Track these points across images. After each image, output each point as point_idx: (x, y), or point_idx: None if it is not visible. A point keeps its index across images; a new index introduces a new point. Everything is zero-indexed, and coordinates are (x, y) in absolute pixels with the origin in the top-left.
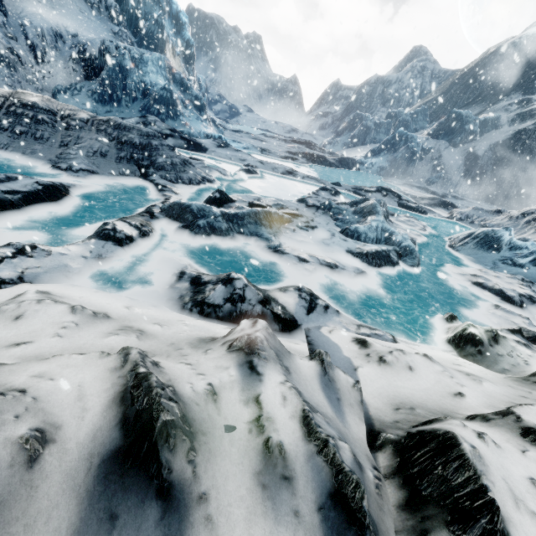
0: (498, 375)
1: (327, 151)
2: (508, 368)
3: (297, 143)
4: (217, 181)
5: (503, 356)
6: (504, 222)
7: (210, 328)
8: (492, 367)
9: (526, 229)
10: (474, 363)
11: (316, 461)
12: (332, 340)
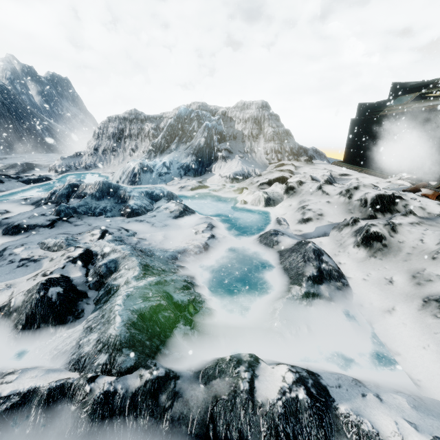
0: (288, 200)
1: None
2: (280, 197)
3: None
4: None
5: (274, 196)
6: (92, 159)
7: (355, 267)
8: (280, 200)
9: (109, 158)
10: (279, 204)
11: (411, 217)
12: (309, 230)
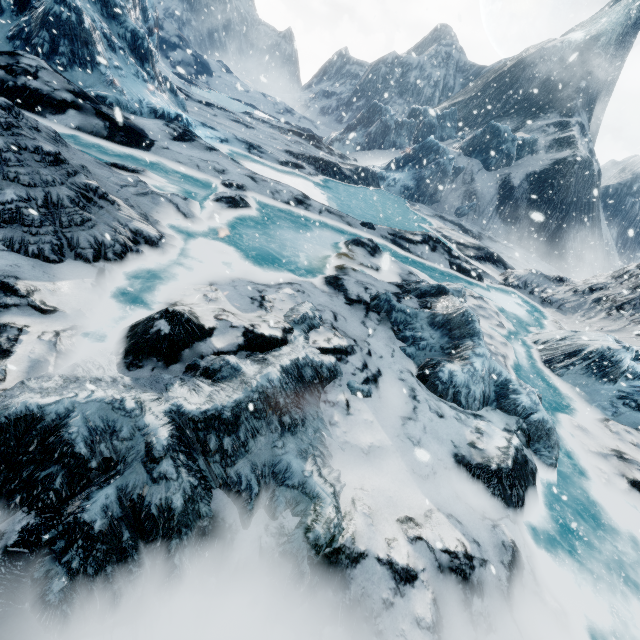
0: None
1: (337, 152)
2: None
3: (298, 136)
4: (169, 236)
5: None
6: (569, 296)
7: None
8: None
9: (595, 311)
10: None
11: None
12: None
